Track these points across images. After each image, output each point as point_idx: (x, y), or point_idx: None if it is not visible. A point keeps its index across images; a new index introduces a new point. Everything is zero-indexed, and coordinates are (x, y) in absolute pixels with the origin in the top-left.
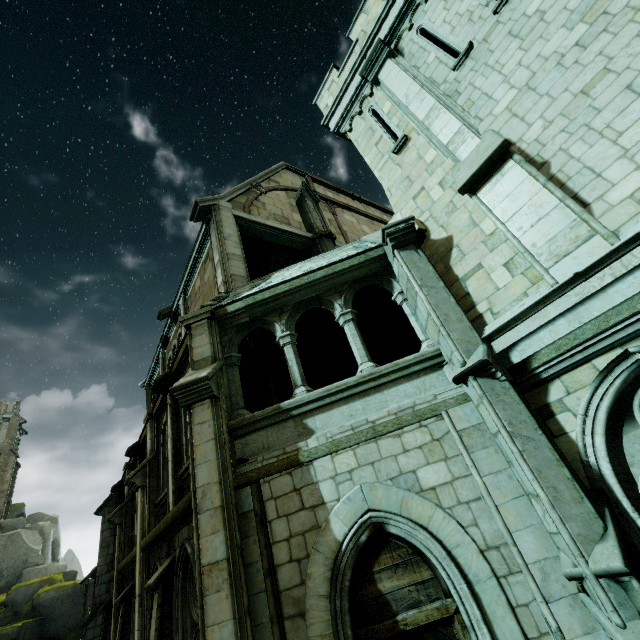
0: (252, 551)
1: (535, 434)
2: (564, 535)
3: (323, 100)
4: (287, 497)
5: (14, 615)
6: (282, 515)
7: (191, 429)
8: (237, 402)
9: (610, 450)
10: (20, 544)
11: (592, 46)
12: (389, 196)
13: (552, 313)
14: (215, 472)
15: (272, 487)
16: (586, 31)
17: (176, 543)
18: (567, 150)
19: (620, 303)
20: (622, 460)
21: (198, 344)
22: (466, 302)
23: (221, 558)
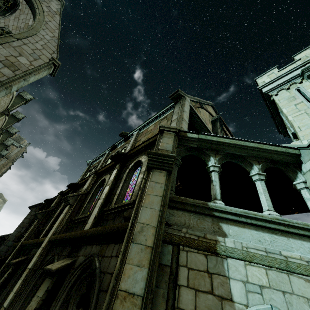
0: (158, 303)
1: None
2: None
3: (262, 79)
4: (199, 274)
5: None
6: (191, 287)
7: (145, 182)
8: (172, 186)
9: None
10: None
11: None
12: (298, 130)
13: None
14: (155, 219)
15: (188, 257)
16: None
17: (81, 251)
18: None
19: None
20: None
21: (165, 141)
22: None
23: (138, 293)
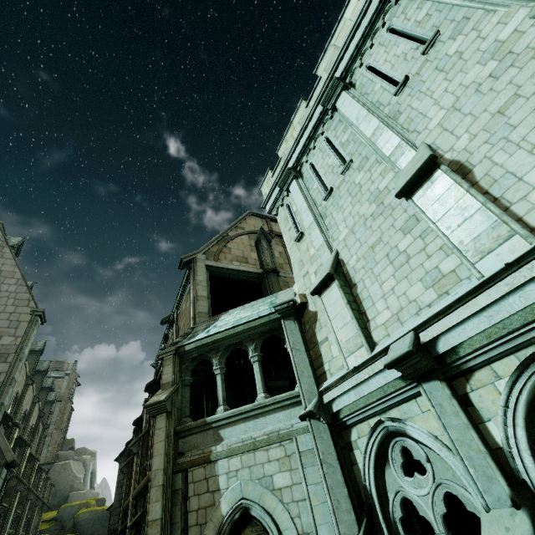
0: (177, 515)
1: (335, 463)
2: (336, 532)
3: (264, 189)
4: (200, 482)
5: (61, 529)
6: (196, 494)
7: (154, 431)
8: (185, 412)
9: (379, 479)
10: (69, 472)
11: (376, 221)
12: (293, 269)
13: (346, 387)
14: (162, 462)
15: (193, 475)
16: (375, 210)
17: (146, 500)
18: (364, 281)
19: (373, 391)
20: (384, 487)
21: (166, 372)
22: (320, 360)
23: (158, 517)
